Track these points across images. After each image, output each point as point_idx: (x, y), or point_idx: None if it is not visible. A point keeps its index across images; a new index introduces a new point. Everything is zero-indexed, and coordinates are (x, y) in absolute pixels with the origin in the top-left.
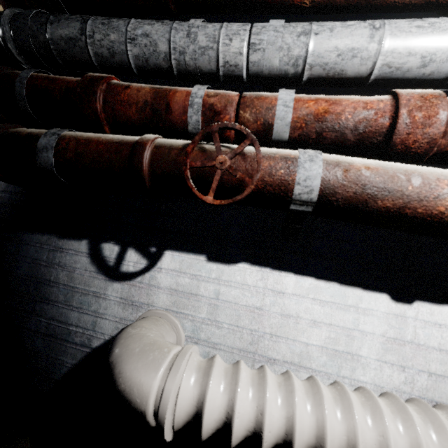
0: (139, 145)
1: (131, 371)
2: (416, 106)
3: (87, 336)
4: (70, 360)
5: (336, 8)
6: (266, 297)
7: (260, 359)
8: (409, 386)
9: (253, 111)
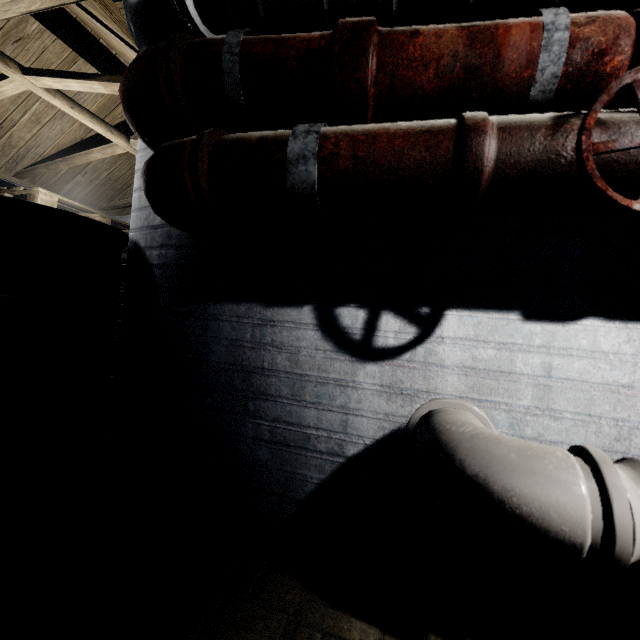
0: (474, 130)
1: (529, 487)
2: None
3: (335, 441)
4: (315, 475)
5: None
6: (639, 368)
7: None
8: None
9: None
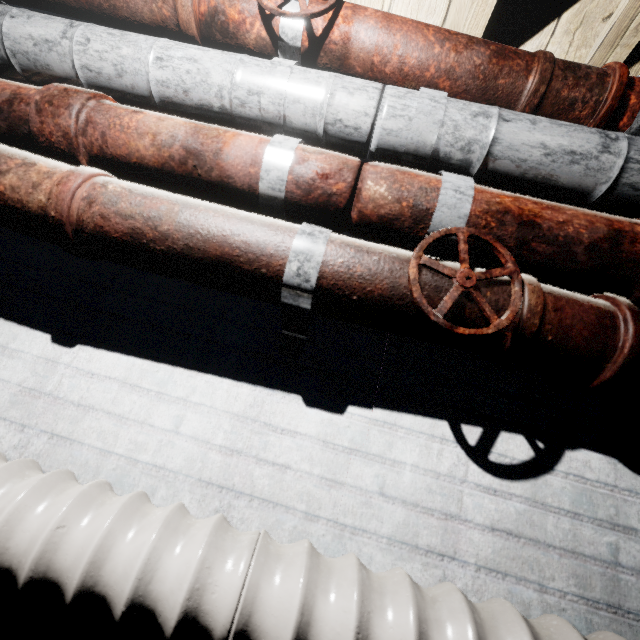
0: None
1: None
2: (51, 95)
3: None
4: None
5: (75, 10)
6: None
7: None
8: (20, 451)
9: None
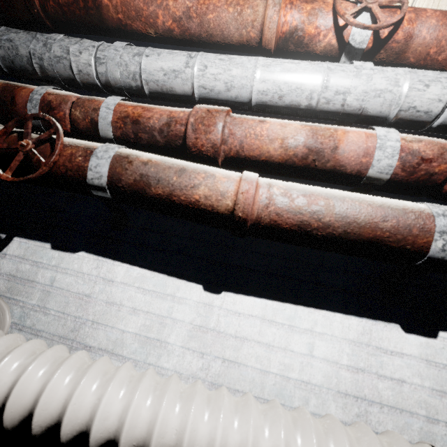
0: None
1: None
2: (201, 117)
3: None
4: None
5: (177, 40)
6: (97, 284)
7: (77, 346)
8: (205, 372)
9: (82, 110)
